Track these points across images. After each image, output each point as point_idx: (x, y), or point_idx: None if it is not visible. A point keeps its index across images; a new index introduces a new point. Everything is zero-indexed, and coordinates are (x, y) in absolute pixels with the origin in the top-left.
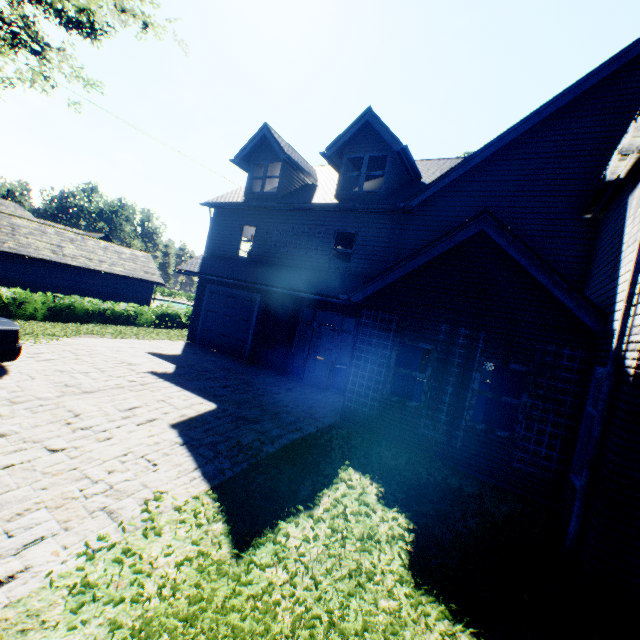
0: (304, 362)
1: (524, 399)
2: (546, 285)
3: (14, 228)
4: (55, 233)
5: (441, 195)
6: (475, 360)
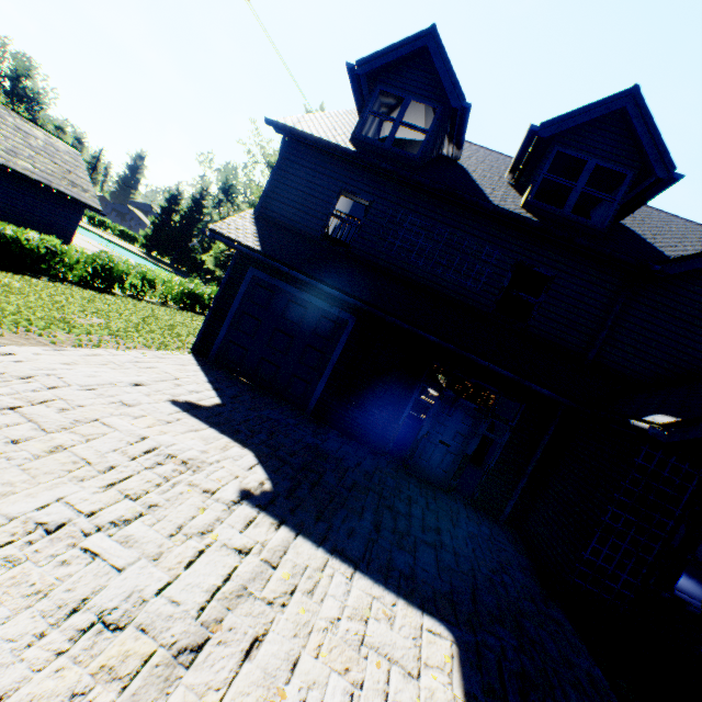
0: (417, 444)
1: None
2: None
3: None
4: None
5: (700, 269)
6: None
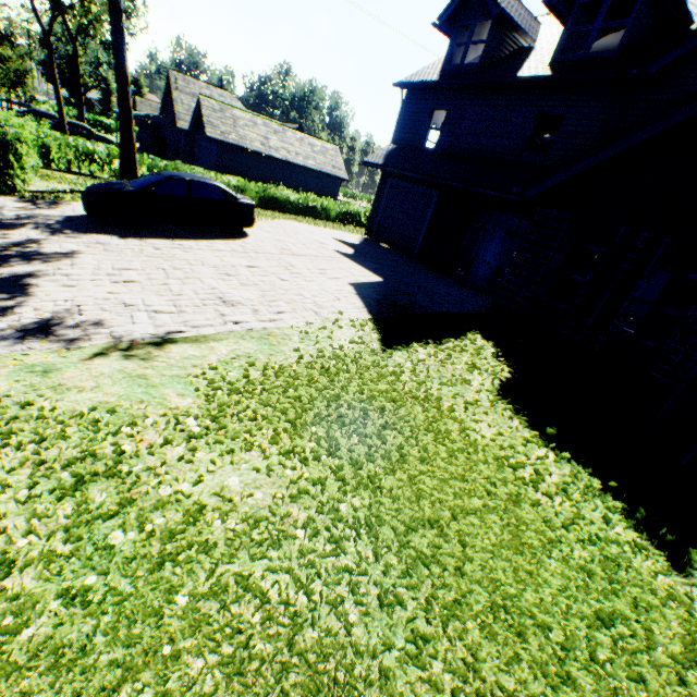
0: (469, 265)
1: (689, 313)
2: None
3: (234, 120)
4: (262, 125)
5: None
6: (647, 268)
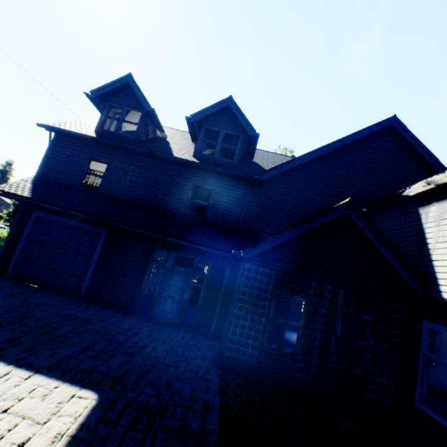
0: (154, 301)
1: (371, 342)
2: (390, 260)
3: None
4: None
5: (280, 176)
6: (336, 311)
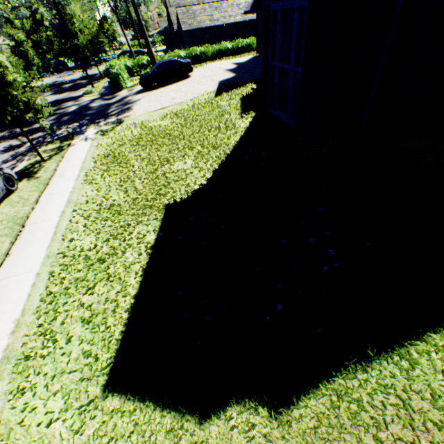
0: None
1: None
2: None
3: (194, 14)
4: (208, 8)
5: None
6: None
